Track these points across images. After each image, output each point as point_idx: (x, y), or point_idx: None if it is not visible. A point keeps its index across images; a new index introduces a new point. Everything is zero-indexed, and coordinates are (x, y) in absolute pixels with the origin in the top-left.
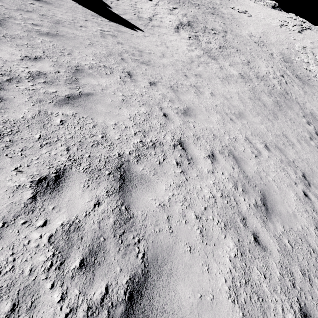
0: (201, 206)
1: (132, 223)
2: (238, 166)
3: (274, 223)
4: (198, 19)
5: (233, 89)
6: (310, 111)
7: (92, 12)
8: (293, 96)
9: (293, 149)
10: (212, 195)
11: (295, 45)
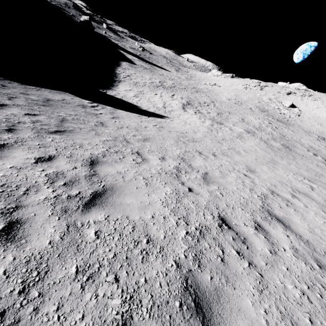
0: (325, 229)
1: (311, 243)
2: (312, 199)
3: None
4: (191, 98)
5: (251, 143)
6: (308, 145)
7: (136, 114)
8: (289, 137)
9: (325, 178)
10: (322, 221)
11: (263, 99)
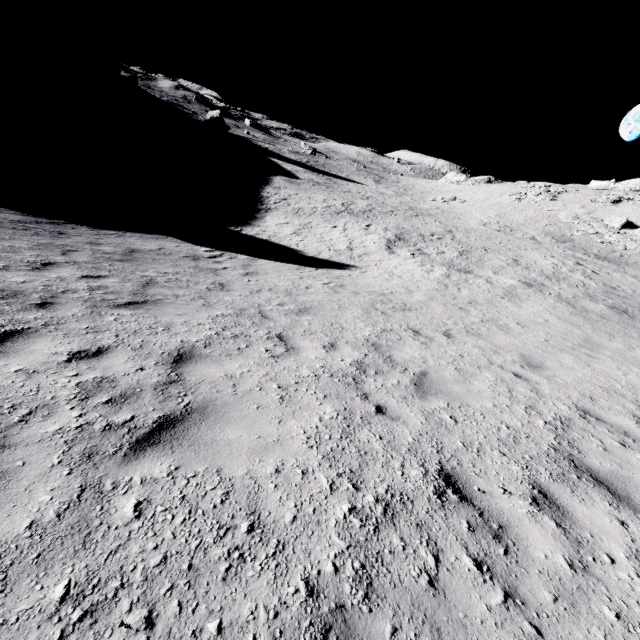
0: None
1: None
2: None
3: None
4: (404, 228)
5: (534, 307)
6: None
7: (292, 265)
8: (627, 289)
9: None
10: None
11: (560, 217)
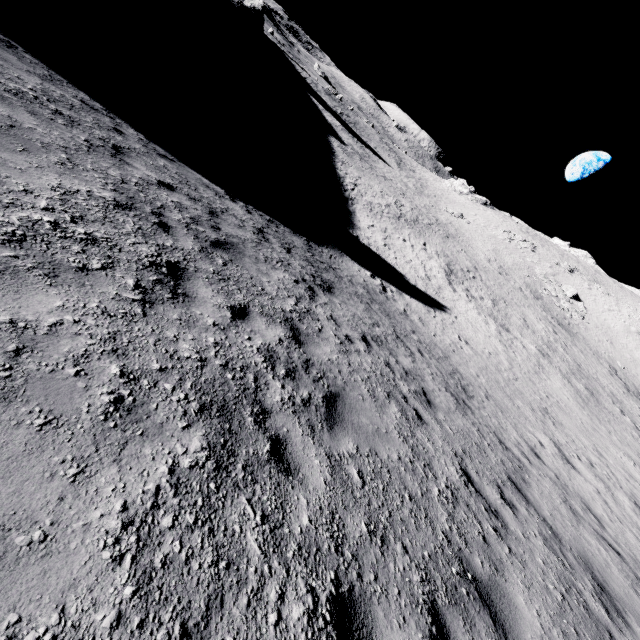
0: None
1: None
2: None
3: None
4: (448, 256)
5: (556, 382)
6: (609, 389)
7: (421, 303)
8: (585, 368)
9: None
10: None
11: (536, 271)
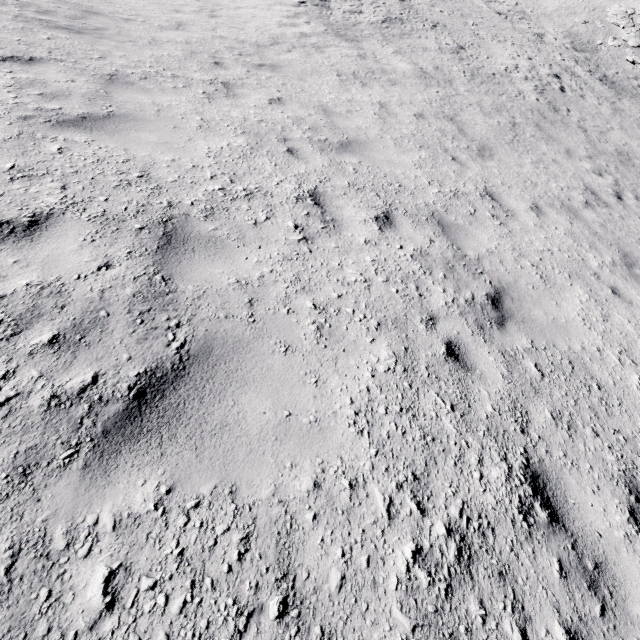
0: None
1: None
2: (155, 262)
3: (104, 479)
4: None
5: (372, 96)
6: (619, 147)
7: None
8: (575, 116)
9: (501, 228)
10: None
11: (608, 12)
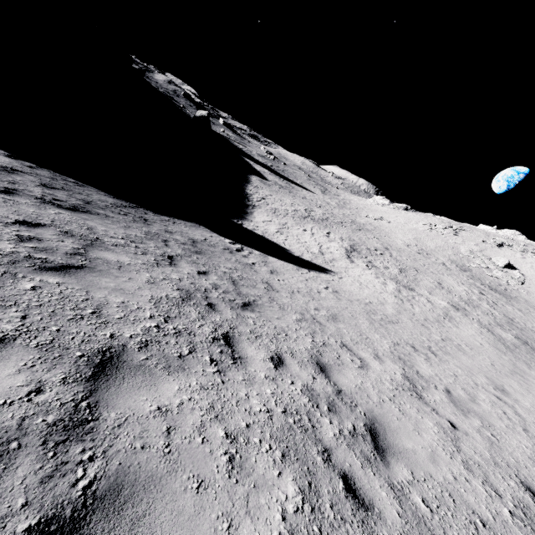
0: None
1: None
2: None
3: None
4: (354, 240)
5: (468, 330)
6: None
7: (292, 264)
8: (520, 322)
9: None
10: None
11: (461, 250)
